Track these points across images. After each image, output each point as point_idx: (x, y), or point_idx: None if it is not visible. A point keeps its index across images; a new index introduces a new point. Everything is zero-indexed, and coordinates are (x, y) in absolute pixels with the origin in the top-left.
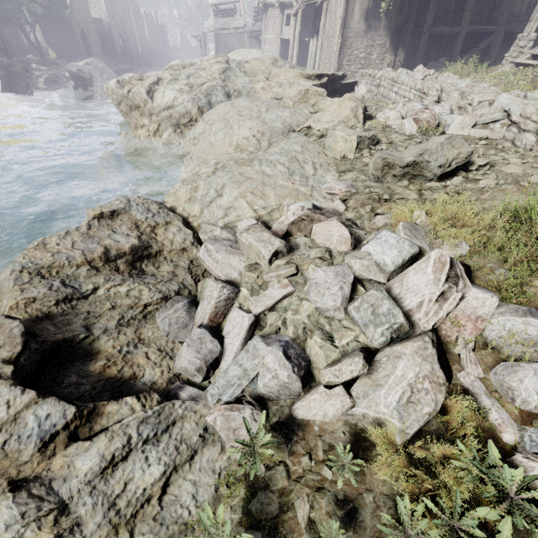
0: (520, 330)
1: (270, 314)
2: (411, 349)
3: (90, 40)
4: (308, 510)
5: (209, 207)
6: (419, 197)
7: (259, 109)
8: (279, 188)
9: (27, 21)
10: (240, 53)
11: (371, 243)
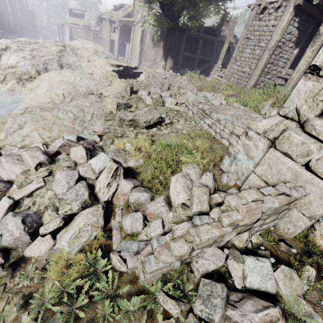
0: (139, 198)
1: (27, 199)
2: (88, 211)
3: None
4: (3, 305)
5: (12, 134)
6: (135, 136)
7: (75, 78)
8: (63, 126)
9: None
10: (81, 41)
11: (93, 159)
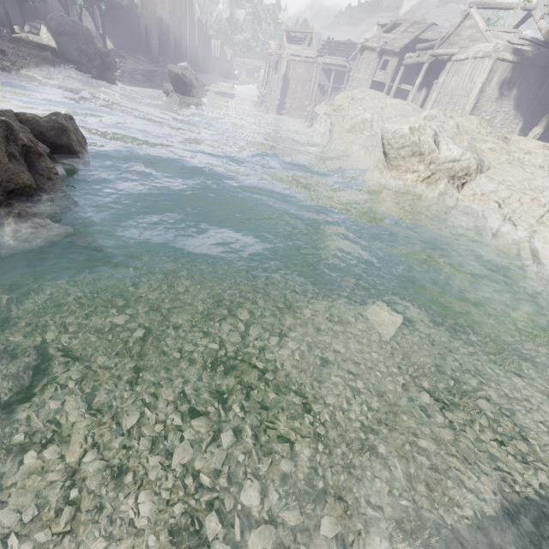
0: None
1: None
2: None
3: (151, 38)
4: None
5: None
6: None
7: None
8: None
9: (100, 8)
10: (368, 92)
11: None
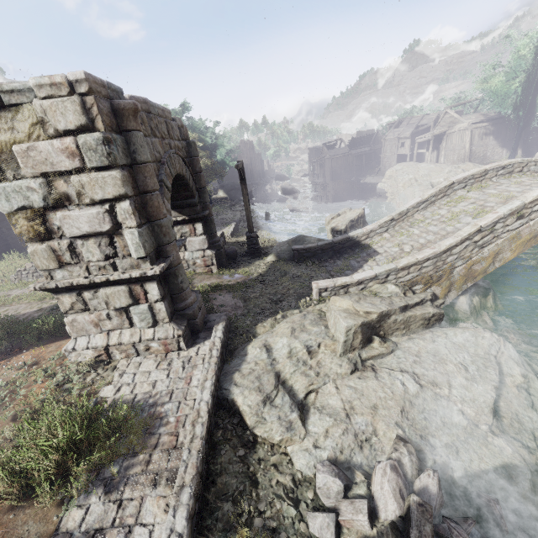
0: None
1: None
2: None
3: None
4: None
5: None
6: None
7: None
8: None
9: None
10: (403, 165)
11: None
